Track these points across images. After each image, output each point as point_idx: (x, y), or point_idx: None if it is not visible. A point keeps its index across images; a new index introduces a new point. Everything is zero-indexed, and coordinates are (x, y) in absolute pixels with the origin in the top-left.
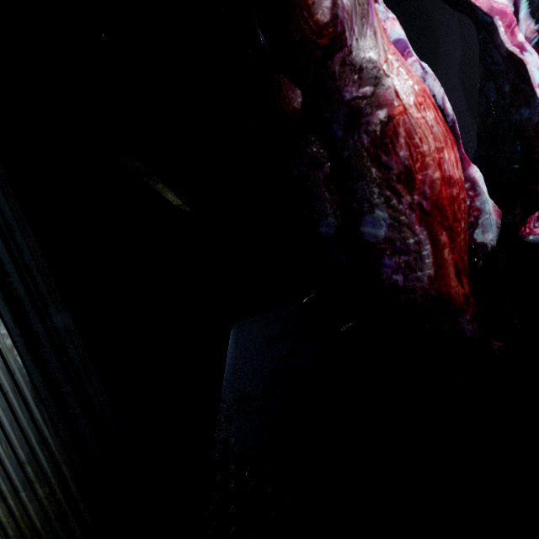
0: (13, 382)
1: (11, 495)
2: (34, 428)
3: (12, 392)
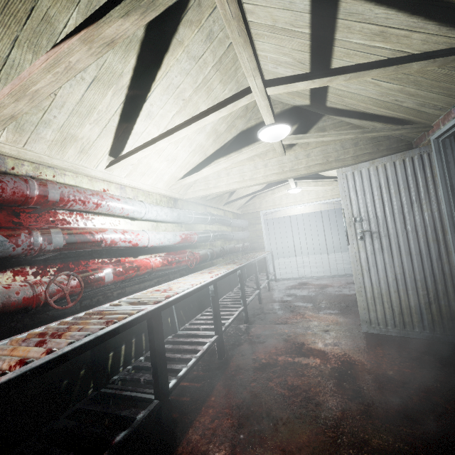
0: (427, 252)
1: (403, 291)
2: (430, 269)
3: (425, 255)
